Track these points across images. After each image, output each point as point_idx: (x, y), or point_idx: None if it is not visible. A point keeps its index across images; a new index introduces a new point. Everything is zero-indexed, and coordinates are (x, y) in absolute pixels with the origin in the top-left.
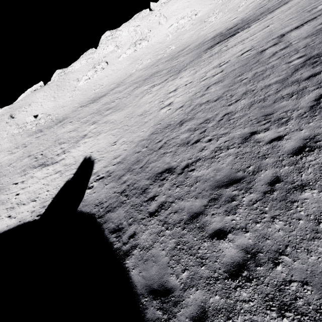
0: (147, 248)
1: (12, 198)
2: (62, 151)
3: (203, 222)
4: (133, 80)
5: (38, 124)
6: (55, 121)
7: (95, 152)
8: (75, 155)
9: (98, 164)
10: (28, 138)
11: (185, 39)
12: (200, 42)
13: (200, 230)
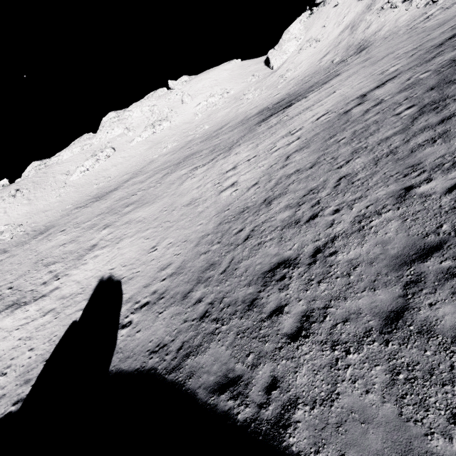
0: (325, 399)
1: None
2: (52, 276)
3: (422, 322)
4: (158, 166)
5: None
6: (31, 233)
7: (119, 268)
8: (79, 278)
9: (132, 285)
10: None
11: (221, 118)
12: (243, 118)
13: (427, 336)
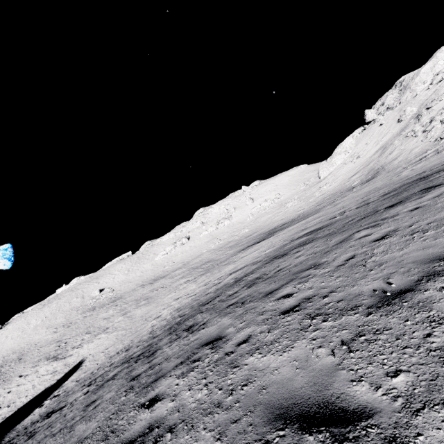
0: None
1: (2, 396)
2: (79, 344)
3: None
4: (194, 263)
5: (99, 299)
6: (112, 299)
7: (91, 356)
8: (81, 353)
9: (75, 375)
10: (80, 315)
11: (261, 223)
12: (263, 231)
13: None
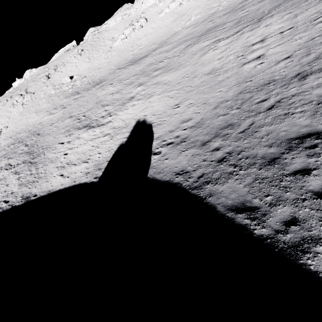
0: None
1: (61, 158)
2: (107, 113)
3: None
4: (181, 38)
5: (74, 85)
6: (91, 83)
7: (150, 116)
8: (123, 118)
9: (160, 128)
10: (66, 99)
11: None
12: None
13: None
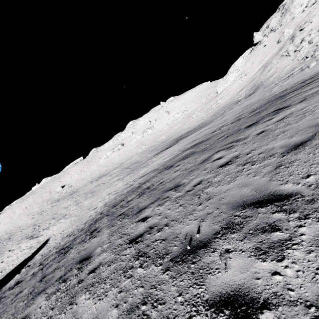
0: None
1: None
2: (47, 227)
3: None
4: (126, 164)
5: (61, 193)
6: (70, 192)
7: (54, 235)
8: (48, 233)
9: (42, 250)
10: (49, 205)
11: (174, 131)
12: (174, 137)
13: None
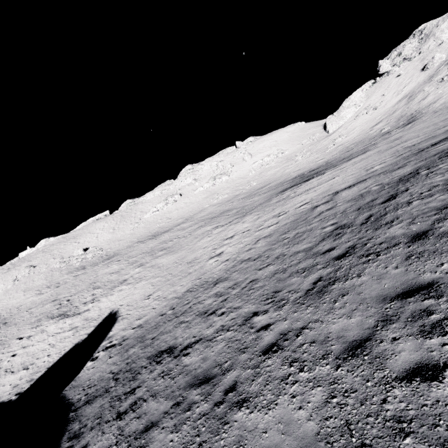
0: None
1: (5, 361)
2: (91, 299)
3: (149, 439)
4: (203, 216)
5: (85, 258)
6: (104, 257)
7: (124, 306)
8: (103, 306)
9: (119, 324)
10: (67, 275)
11: (269, 176)
12: (282, 180)
13: None
